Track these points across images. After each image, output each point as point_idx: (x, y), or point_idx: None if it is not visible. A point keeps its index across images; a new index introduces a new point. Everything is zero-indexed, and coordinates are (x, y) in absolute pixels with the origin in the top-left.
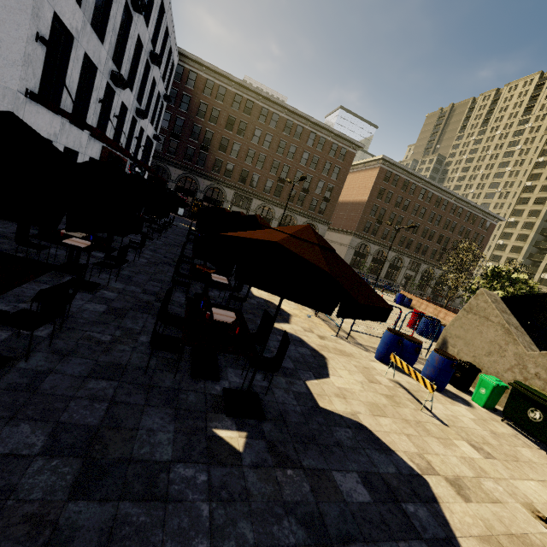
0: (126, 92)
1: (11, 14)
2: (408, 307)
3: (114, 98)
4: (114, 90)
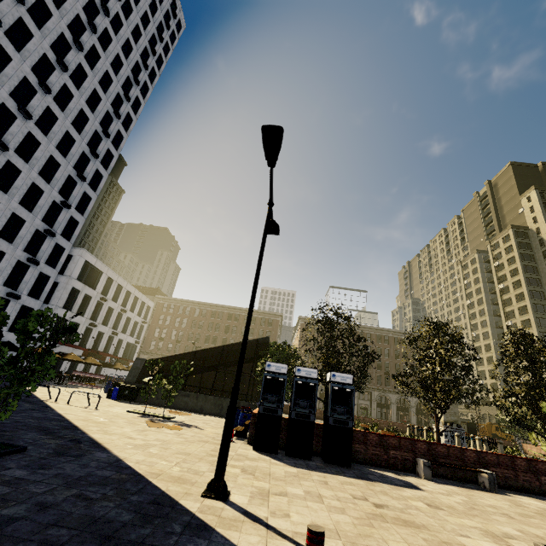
0: (103, 327)
1: None
2: None
3: (93, 331)
4: (92, 328)
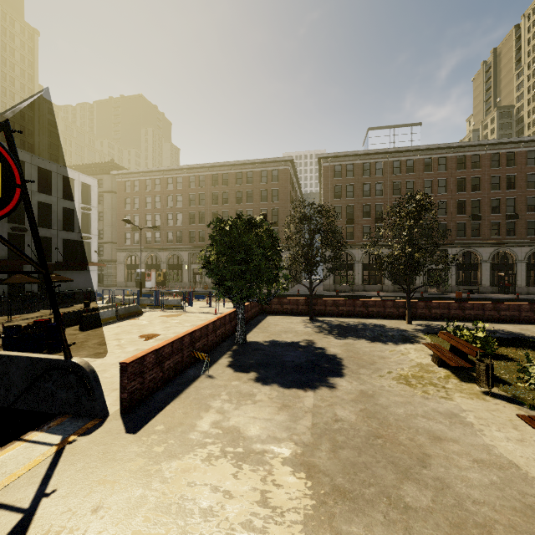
0: None
1: None
2: None
3: None
4: None
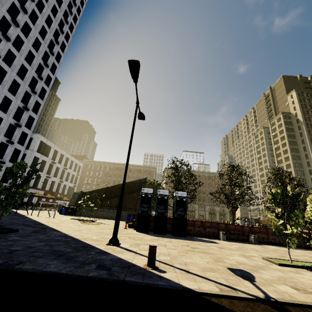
0: (54, 178)
1: None
2: None
3: (49, 180)
4: (48, 179)
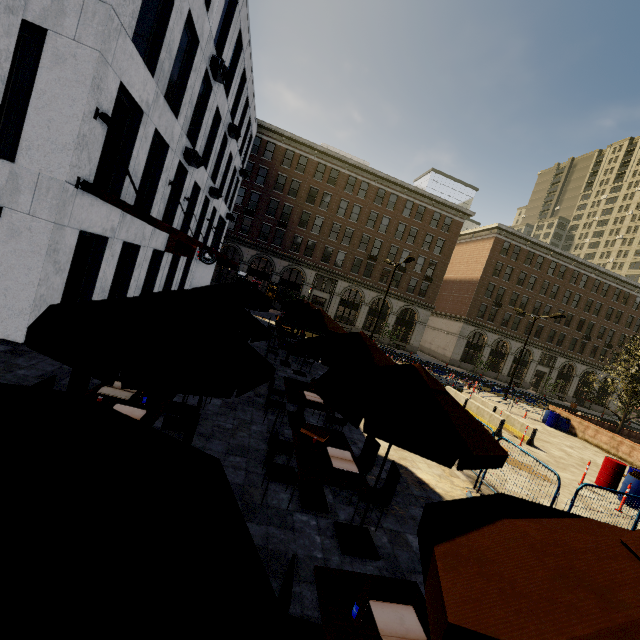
0: (200, 171)
1: (66, 87)
2: (566, 431)
3: (187, 178)
4: (186, 169)
